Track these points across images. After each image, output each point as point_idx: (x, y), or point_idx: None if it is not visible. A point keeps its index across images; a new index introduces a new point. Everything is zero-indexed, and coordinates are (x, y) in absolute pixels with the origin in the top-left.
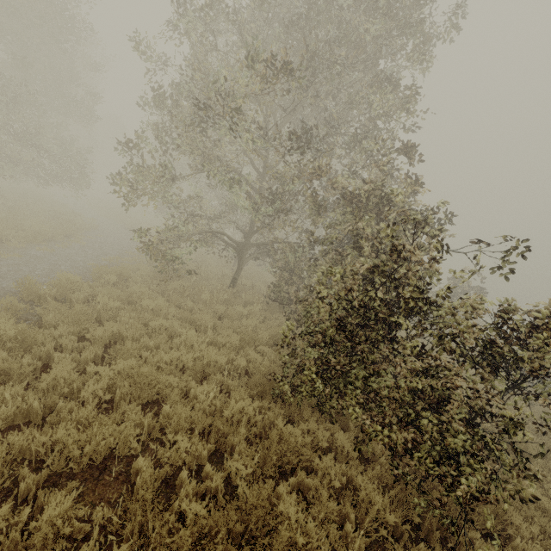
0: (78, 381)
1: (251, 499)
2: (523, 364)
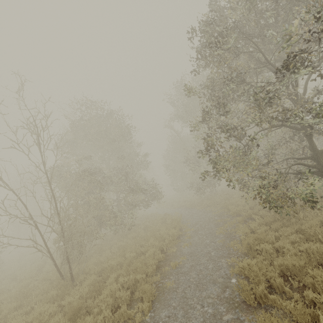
0: None
1: None
2: None
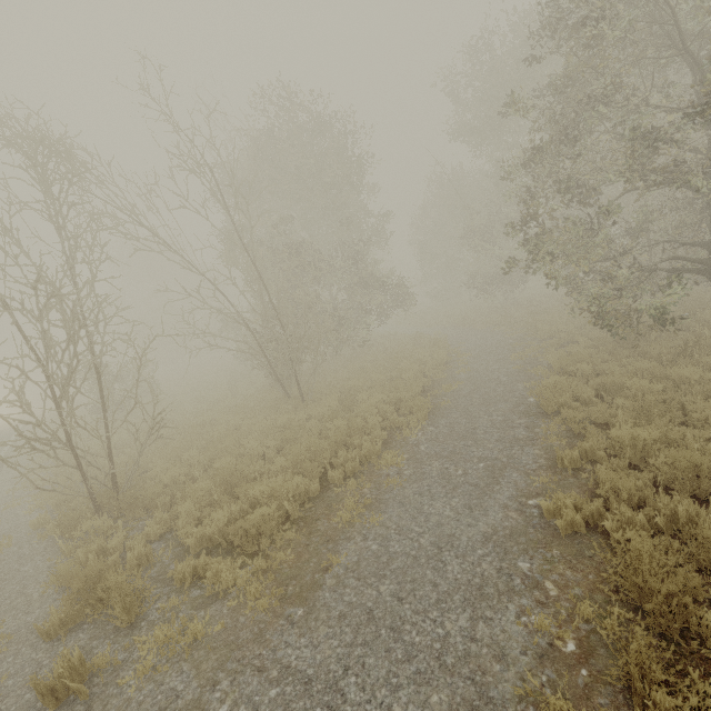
0: None
1: None
2: None
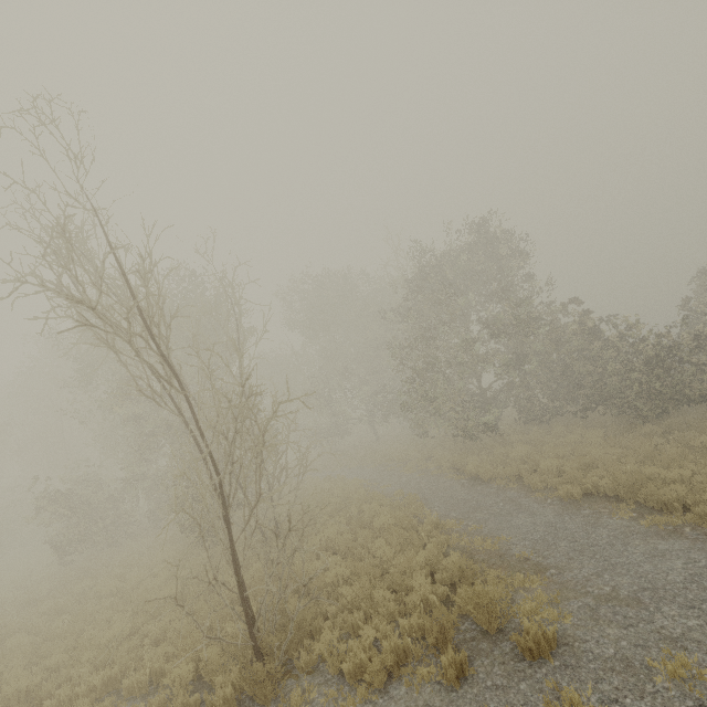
0: (599, 456)
1: (699, 426)
2: (704, 348)
